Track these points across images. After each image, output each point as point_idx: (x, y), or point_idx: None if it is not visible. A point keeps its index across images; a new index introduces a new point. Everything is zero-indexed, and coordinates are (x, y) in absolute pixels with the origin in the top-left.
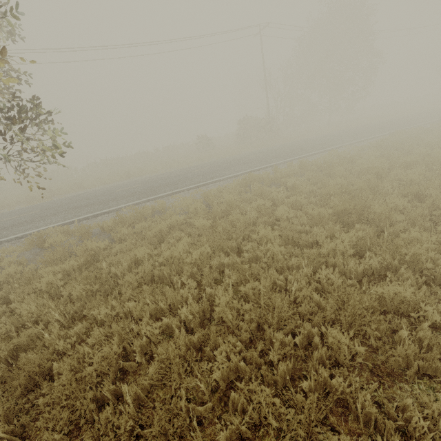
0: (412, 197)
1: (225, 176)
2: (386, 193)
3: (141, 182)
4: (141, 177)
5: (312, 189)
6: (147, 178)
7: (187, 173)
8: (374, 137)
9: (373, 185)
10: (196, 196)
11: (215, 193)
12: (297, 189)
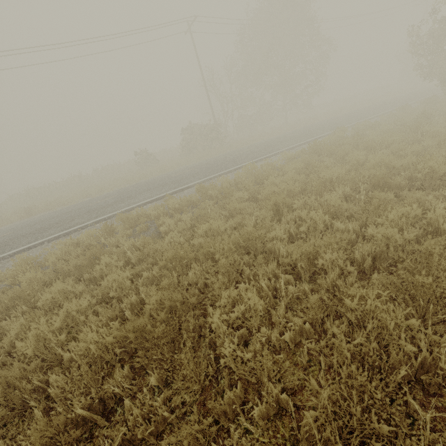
0: (305, 264)
1: (114, 212)
2: (275, 250)
3: (20, 226)
4: (45, 213)
5: (180, 241)
6: (37, 218)
7: (82, 207)
8: (319, 137)
9: (254, 237)
10: (43, 256)
11: (50, 255)
12: (147, 247)
